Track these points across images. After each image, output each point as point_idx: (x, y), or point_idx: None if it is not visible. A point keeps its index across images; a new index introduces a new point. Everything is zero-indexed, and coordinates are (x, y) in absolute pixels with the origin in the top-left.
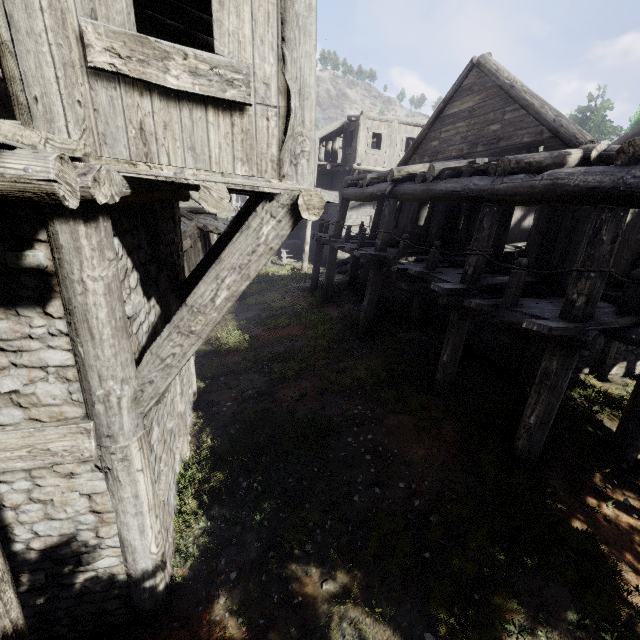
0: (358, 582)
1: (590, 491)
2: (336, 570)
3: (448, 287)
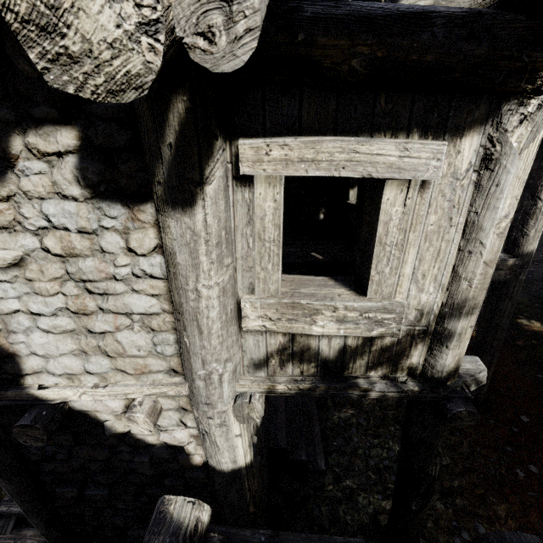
0: None
1: None
2: None
3: None
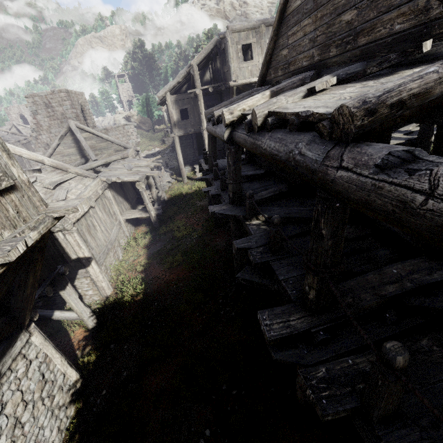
0: None
1: None
2: None
3: (275, 333)
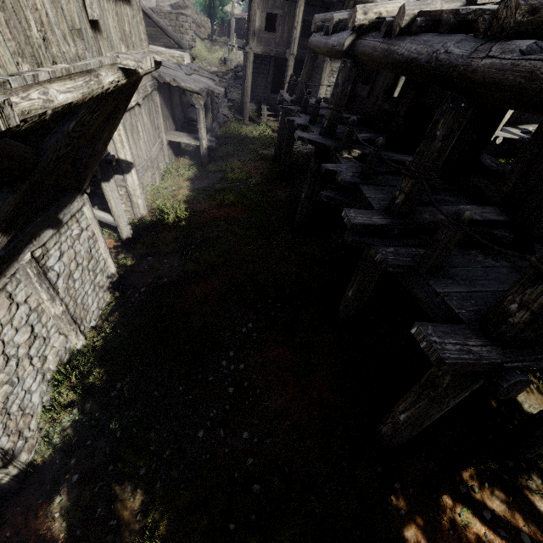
0: (167, 524)
1: (450, 488)
2: (155, 504)
3: (359, 221)
